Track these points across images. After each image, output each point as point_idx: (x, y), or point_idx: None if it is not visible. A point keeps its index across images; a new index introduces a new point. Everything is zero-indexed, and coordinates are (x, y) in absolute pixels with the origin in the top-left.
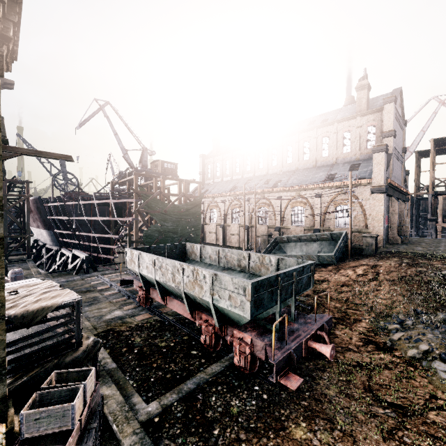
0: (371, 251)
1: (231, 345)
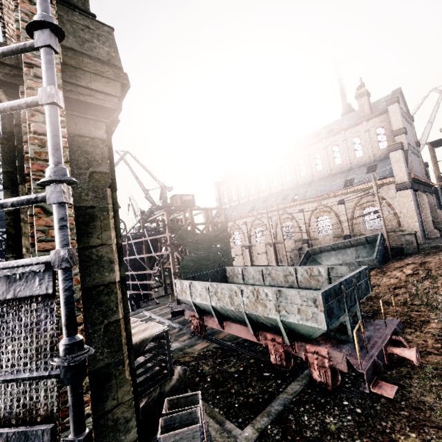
0: (413, 248)
1: (301, 363)
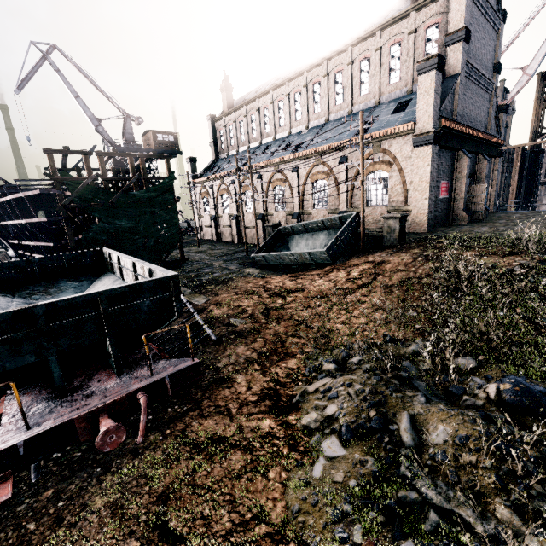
0: (394, 239)
1: None
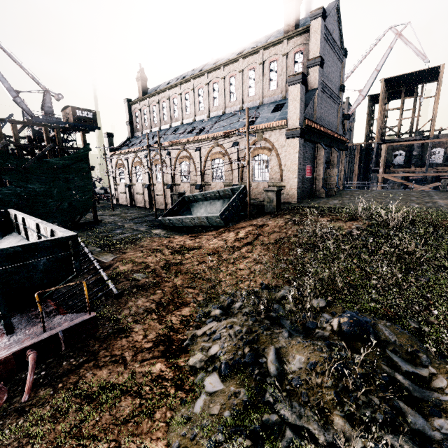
0: (272, 207)
1: None
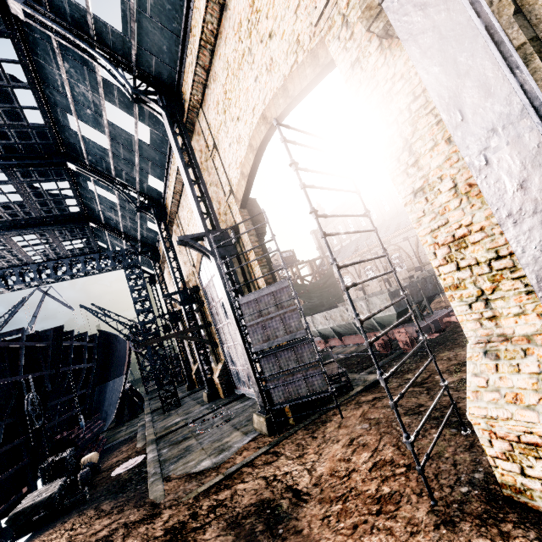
0: None
1: (399, 348)
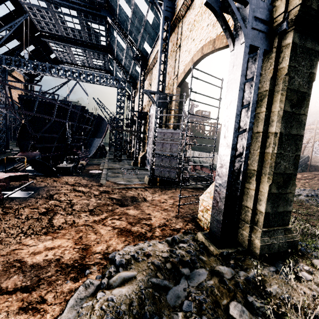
0: None
1: None
